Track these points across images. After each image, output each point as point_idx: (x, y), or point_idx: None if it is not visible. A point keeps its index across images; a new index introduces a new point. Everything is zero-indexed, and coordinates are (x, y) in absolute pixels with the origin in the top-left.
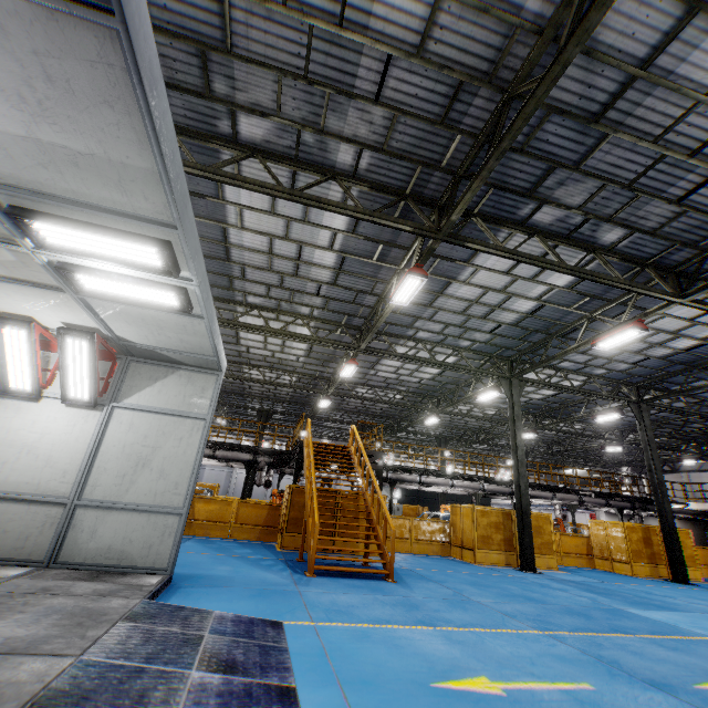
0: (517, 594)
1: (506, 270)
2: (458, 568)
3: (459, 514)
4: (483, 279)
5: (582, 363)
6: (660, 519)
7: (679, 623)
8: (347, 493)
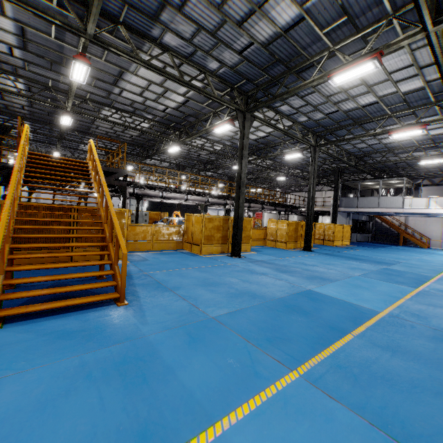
0: (241, 291)
1: None
2: (189, 262)
3: (192, 221)
4: None
5: (296, 108)
6: (307, 218)
7: (349, 297)
8: (85, 209)
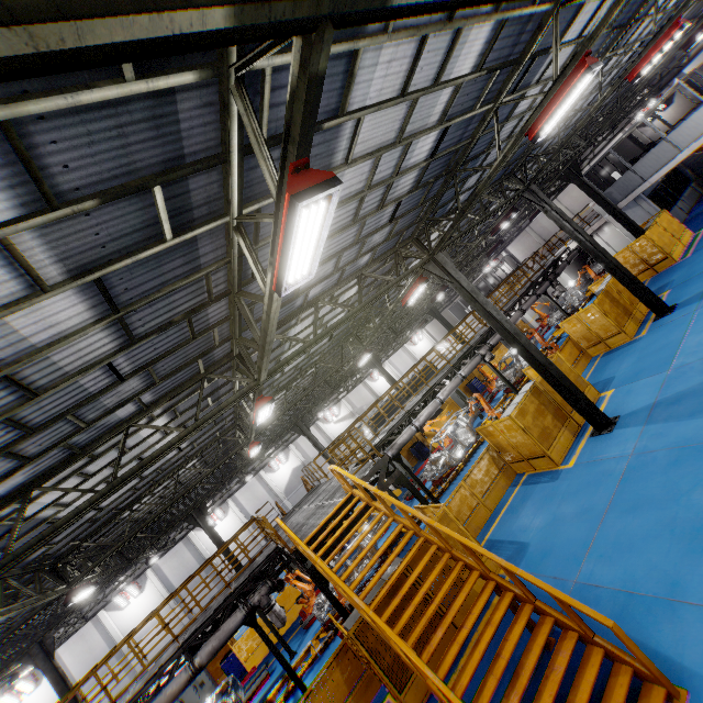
0: None
1: (398, 90)
2: (578, 501)
3: (497, 433)
4: (370, 136)
5: (474, 185)
6: (617, 275)
7: None
8: None
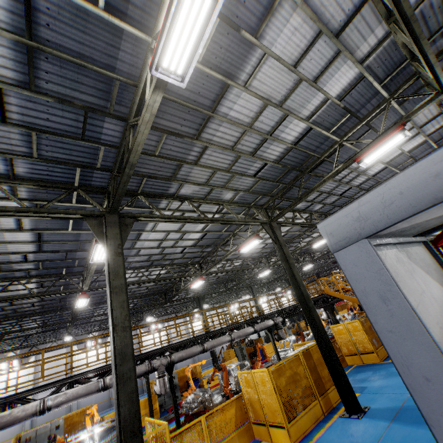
0: None
1: None
2: None
3: None
4: None
5: None
6: None
7: None
8: None
